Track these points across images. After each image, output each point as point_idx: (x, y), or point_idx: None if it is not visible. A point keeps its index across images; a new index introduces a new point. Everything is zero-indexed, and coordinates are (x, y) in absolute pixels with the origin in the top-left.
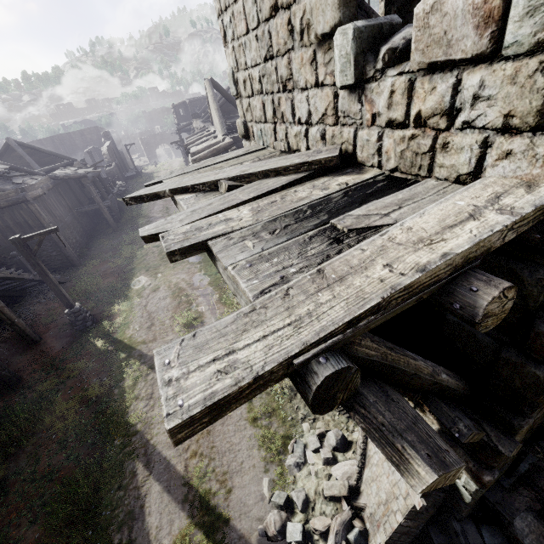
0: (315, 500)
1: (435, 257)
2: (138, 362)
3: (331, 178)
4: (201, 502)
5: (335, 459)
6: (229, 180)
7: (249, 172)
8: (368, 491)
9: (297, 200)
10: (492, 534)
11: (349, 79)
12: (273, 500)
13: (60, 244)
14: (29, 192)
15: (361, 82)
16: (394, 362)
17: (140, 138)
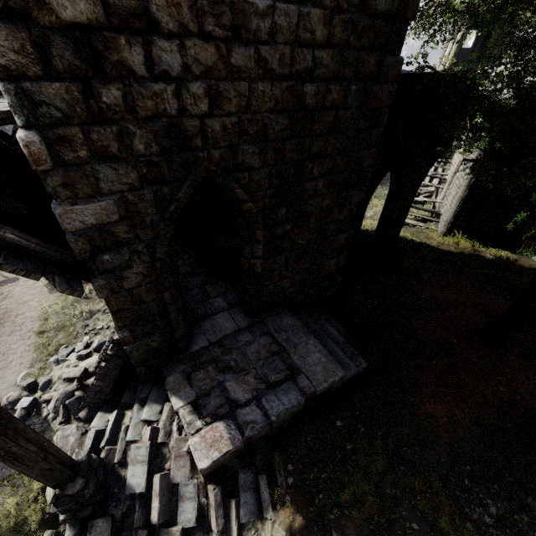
0: (56, 382)
1: None
2: None
3: None
4: None
5: (90, 357)
6: None
7: None
8: None
9: None
10: (159, 389)
11: None
12: (20, 384)
13: None
14: None
15: None
16: None
17: None
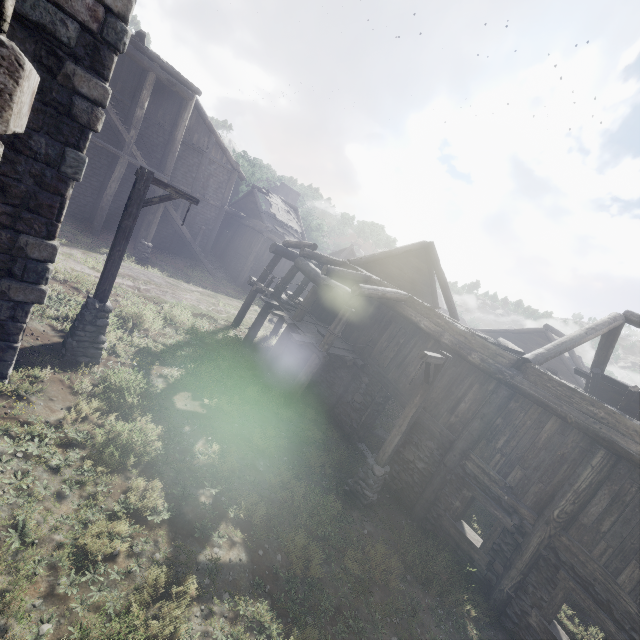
0: None
1: None
2: (58, 240)
3: None
4: None
5: None
6: None
7: None
8: None
9: None
10: None
11: None
12: None
13: (245, 266)
14: (273, 235)
15: None
16: None
17: None
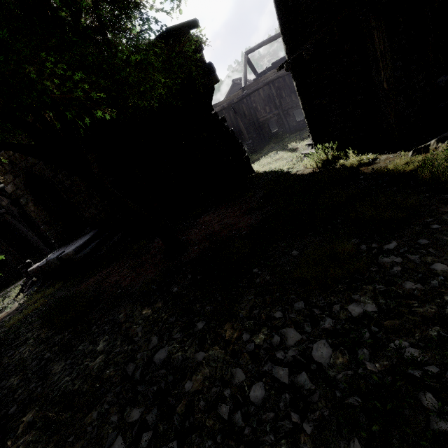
0: None
1: None
2: None
3: None
4: None
5: None
6: None
7: None
8: None
9: None
10: None
11: None
12: None
13: None
14: None
15: None
16: None
17: None
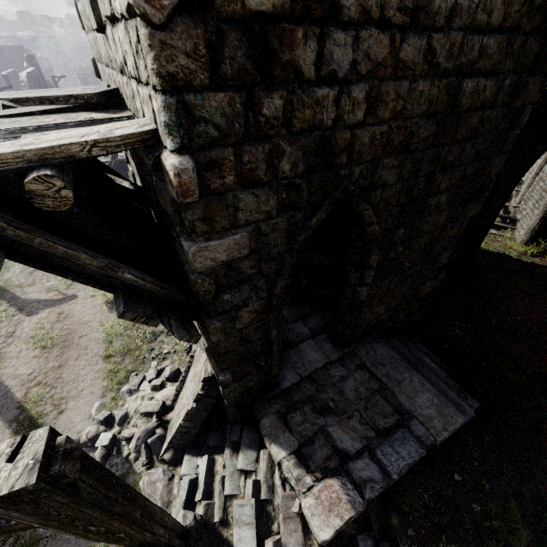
0: (133, 416)
1: (9, 151)
2: (6, 303)
3: (90, 113)
4: (29, 421)
5: (164, 387)
6: (11, 102)
7: (27, 96)
8: (176, 408)
9: (37, 122)
10: (250, 431)
11: (94, 23)
12: (96, 417)
13: None
14: None
15: (105, 29)
16: (19, 237)
17: (78, 73)
